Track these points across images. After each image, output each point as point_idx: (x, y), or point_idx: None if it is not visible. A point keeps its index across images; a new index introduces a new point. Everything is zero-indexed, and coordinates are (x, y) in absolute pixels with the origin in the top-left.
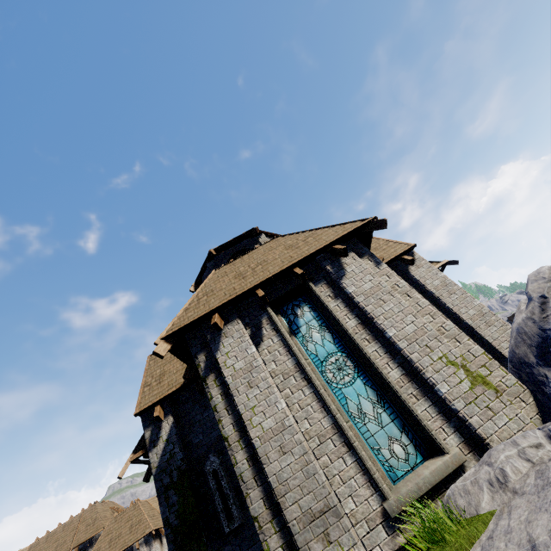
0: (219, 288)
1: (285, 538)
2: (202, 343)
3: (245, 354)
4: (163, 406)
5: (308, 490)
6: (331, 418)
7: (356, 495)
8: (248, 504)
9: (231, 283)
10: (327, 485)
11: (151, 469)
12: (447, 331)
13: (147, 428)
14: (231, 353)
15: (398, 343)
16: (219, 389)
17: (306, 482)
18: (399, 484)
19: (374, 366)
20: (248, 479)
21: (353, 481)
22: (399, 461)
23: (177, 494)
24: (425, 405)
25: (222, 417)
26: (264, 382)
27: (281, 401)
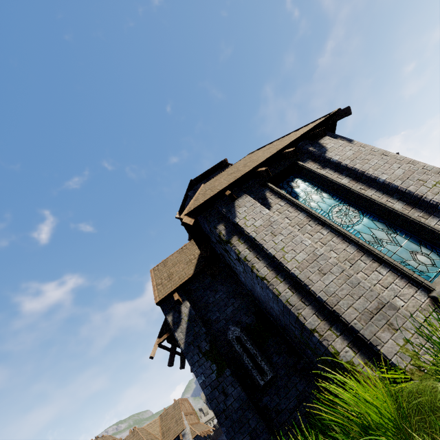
0: (219, 183)
1: (348, 339)
2: (218, 218)
3: (261, 215)
4: (178, 295)
5: (358, 295)
6: (354, 246)
7: (401, 294)
8: (302, 321)
9: (227, 178)
10: (374, 289)
11: (173, 355)
12: (429, 170)
13: (168, 314)
14: (248, 217)
15: (393, 183)
16: (244, 245)
17: (353, 290)
18: (436, 281)
19: (378, 203)
20: (295, 303)
21: (394, 285)
22: (427, 266)
23: (208, 361)
24: (434, 221)
25: (254, 263)
26: (286, 230)
27: (306, 239)
